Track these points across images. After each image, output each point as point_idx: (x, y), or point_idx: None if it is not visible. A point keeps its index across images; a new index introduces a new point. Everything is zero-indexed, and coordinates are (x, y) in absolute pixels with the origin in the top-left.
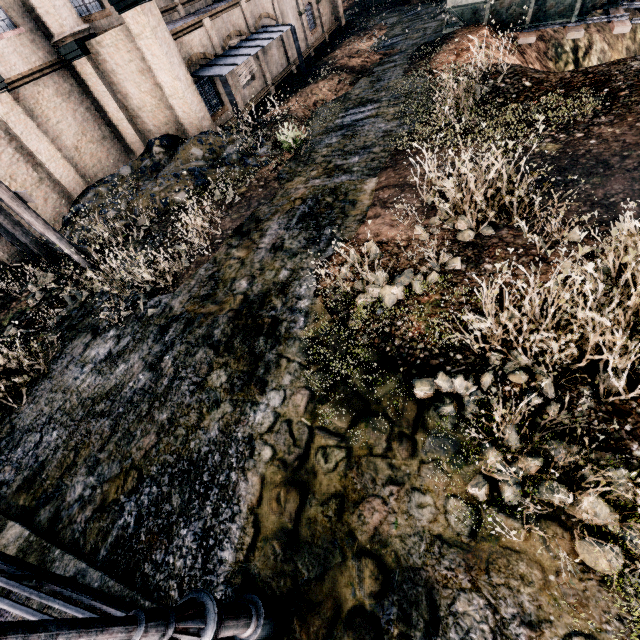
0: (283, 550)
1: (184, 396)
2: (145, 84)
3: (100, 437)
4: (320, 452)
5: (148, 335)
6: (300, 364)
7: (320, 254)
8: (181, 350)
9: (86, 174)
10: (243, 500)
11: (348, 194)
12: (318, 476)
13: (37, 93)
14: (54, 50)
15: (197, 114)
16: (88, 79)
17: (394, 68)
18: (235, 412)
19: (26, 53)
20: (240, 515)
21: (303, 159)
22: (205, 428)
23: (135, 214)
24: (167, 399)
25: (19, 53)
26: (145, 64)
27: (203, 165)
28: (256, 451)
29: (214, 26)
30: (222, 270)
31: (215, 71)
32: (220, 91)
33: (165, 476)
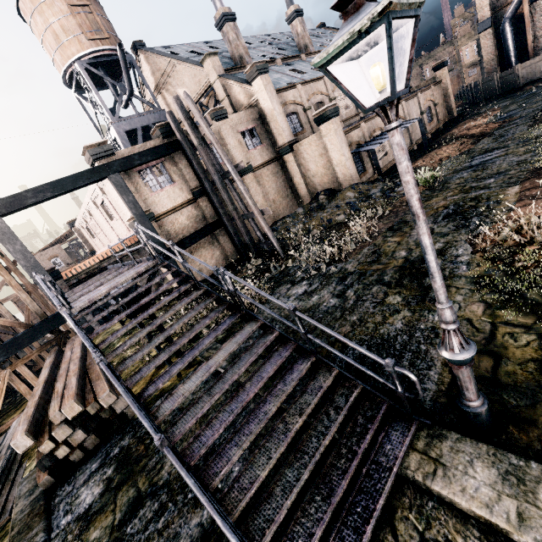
0: (484, 387)
1: (368, 308)
2: (321, 162)
3: (309, 327)
4: (507, 336)
5: (331, 282)
6: (470, 289)
7: (471, 232)
8: (359, 287)
9: (275, 215)
10: (436, 359)
11: (490, 198)
12: (509, 349)
13: (263, 173)
14: (275, 152)
15: (354, 172)
16: (289, 164)
17: (516, 127)
18: (414, 315)
19: (263, 155)
20: (435, 367)
21: (437, 188)
22: (390, 323)
23: (309, 229)
24: (354, 310)
25: (260, 155)
26: (324, 150)
27: (355, 201)
28: (440, 335)
29: (366, 126)
30: (382, 248)
31: (367, 148)
32: (364, 162)
33: (363, 345)
